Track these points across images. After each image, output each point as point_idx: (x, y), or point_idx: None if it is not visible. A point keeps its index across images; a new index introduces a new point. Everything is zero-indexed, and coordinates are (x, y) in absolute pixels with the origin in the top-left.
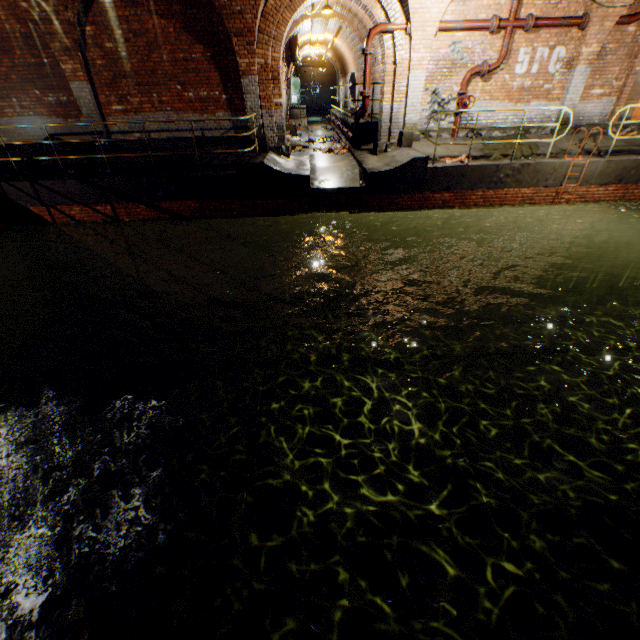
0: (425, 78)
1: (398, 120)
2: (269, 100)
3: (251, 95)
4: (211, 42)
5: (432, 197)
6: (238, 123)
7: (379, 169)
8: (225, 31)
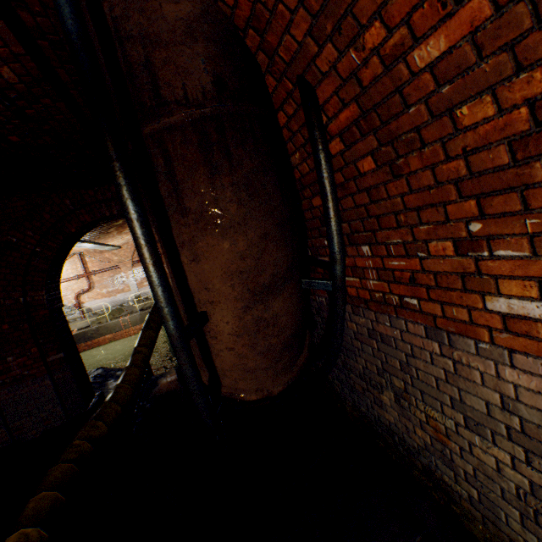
0: None
1: None
2: None
3: None
4: None
5: None
6: None
7: None
8: None
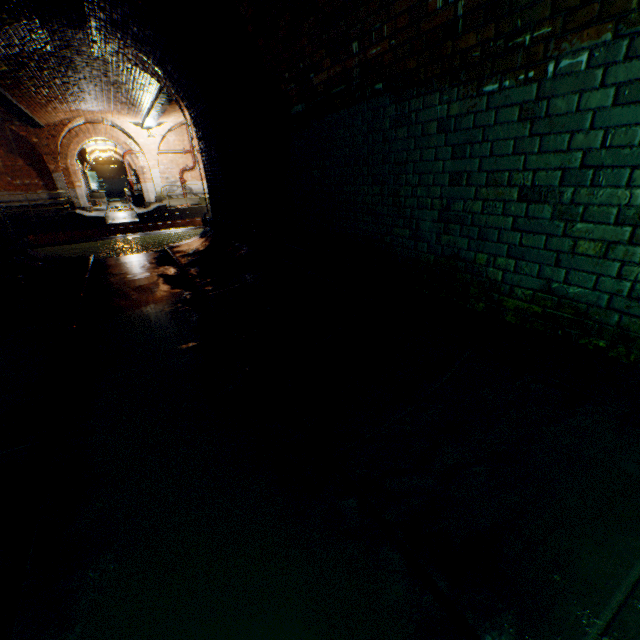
0: (161, 172)
1: (153, 191)
2: (73, 184)
3: (61, 182)
4: (30, 157)
5: (177, 223)
6: (54, 196)
7: (144, 212)
8: (39, 153)
